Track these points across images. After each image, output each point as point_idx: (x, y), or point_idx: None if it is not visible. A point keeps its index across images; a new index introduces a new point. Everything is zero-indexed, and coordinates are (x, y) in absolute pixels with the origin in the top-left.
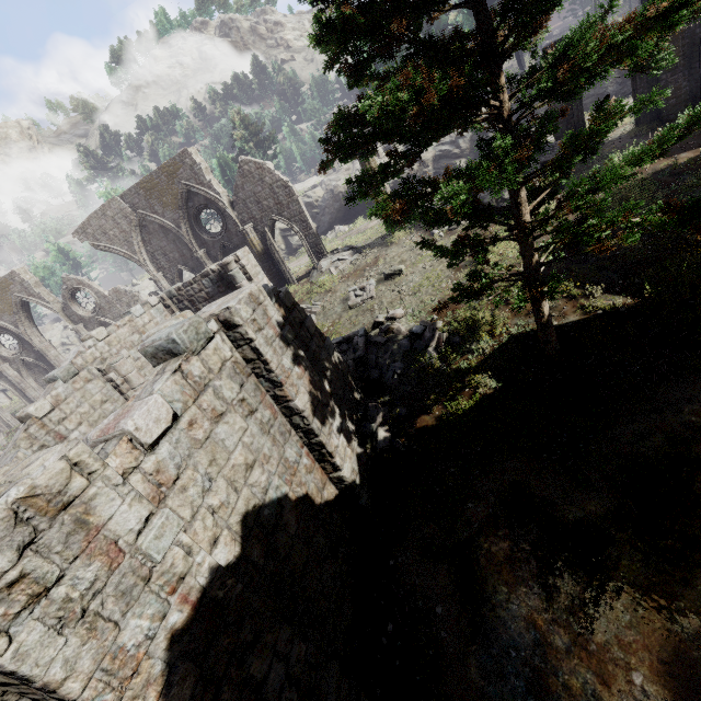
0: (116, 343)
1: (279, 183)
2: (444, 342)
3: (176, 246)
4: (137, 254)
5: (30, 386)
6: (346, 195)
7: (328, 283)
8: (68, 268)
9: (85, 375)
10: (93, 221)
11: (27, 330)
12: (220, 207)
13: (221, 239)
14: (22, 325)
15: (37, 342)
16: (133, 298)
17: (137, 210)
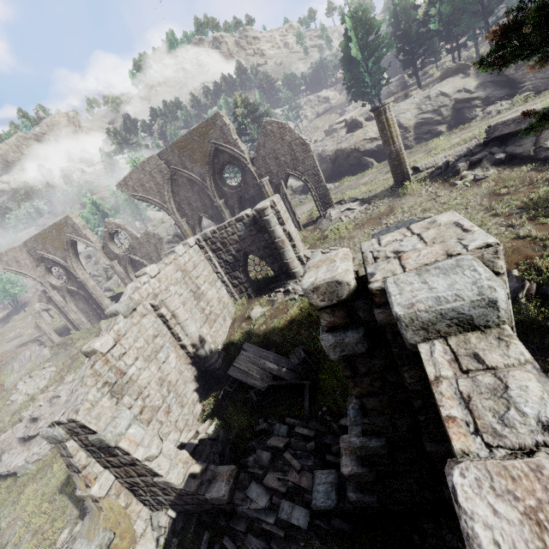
0: (164, 279)
1: (298, 141)
2: (534, 293)
3: (200, 197)
4: (167, 203)
5: (71, 309)
6: (333, 158)
7: (341, 229)
8: (99, 217)
9: (141, 310)
10: (134, 175)
11: (74, 264)
12: (242, 163)
13: (239, 191)
14: (70, 260)
15: (80, 274)
16: (159, 240)
17: (170, 166)
